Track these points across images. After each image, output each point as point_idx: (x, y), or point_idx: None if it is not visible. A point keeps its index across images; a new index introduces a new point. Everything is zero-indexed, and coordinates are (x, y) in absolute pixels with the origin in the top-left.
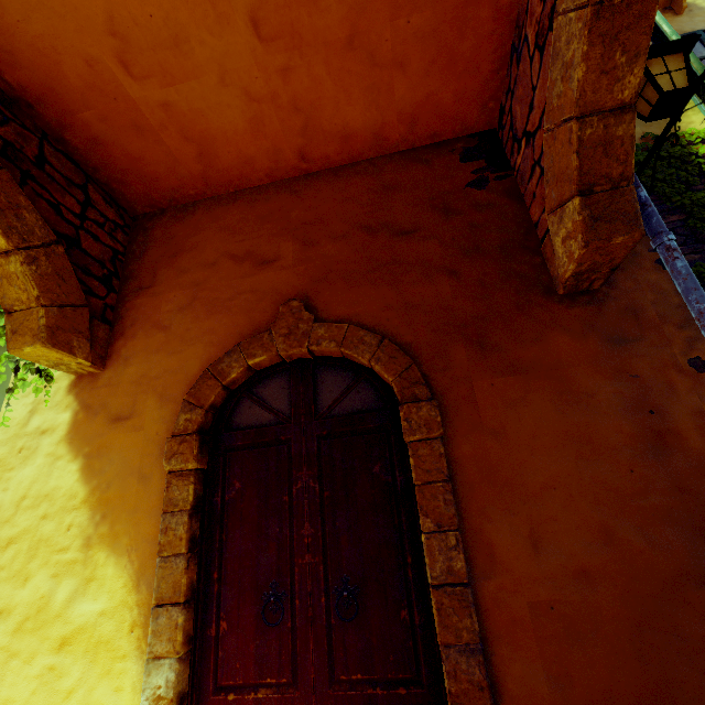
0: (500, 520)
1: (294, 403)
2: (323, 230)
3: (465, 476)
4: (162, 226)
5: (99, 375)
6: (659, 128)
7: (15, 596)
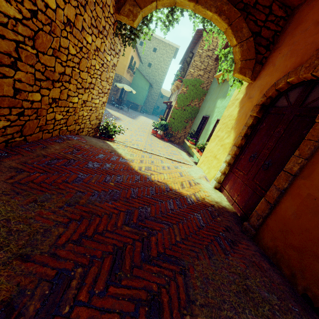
0: None
1: (296, 100)
2: None
3: None
4: (300, 11)
5: (252, 83)
6: None
7: (220, 134)
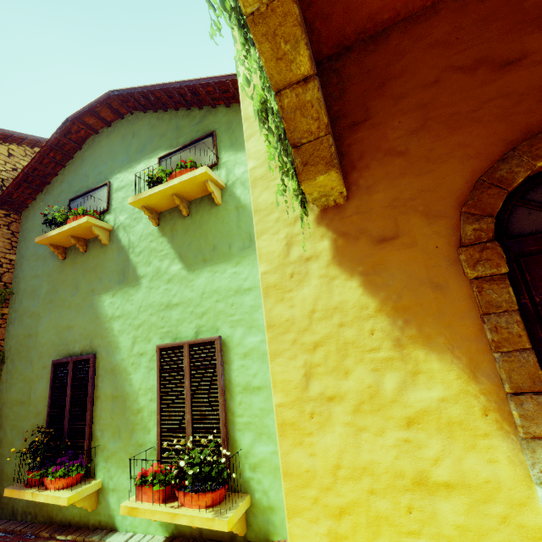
0: None
1: None
2: None
3: None
4: (353, 62)
5: (344, 206)
6: None
7: (341, 386)
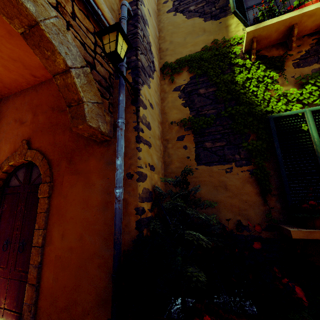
0: (56, 227)
1: (24, 179)
2: (40, 109)
3: (52, 211)
4: (0, 106)
5: None
6: (222, 35)
7: None
